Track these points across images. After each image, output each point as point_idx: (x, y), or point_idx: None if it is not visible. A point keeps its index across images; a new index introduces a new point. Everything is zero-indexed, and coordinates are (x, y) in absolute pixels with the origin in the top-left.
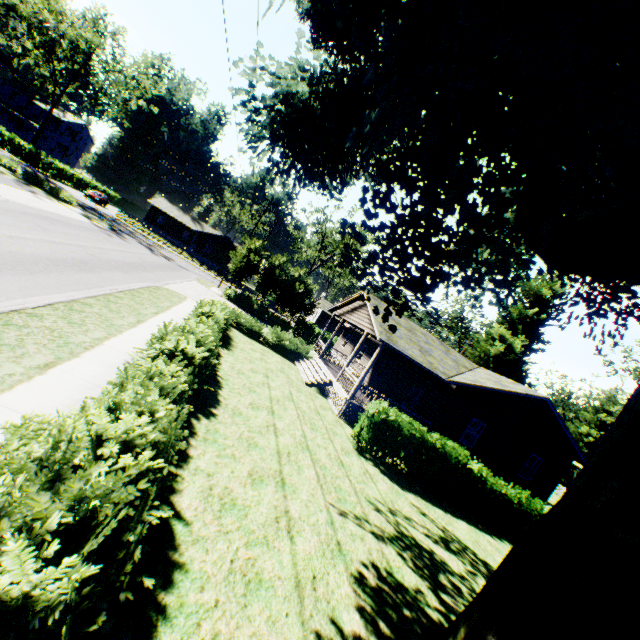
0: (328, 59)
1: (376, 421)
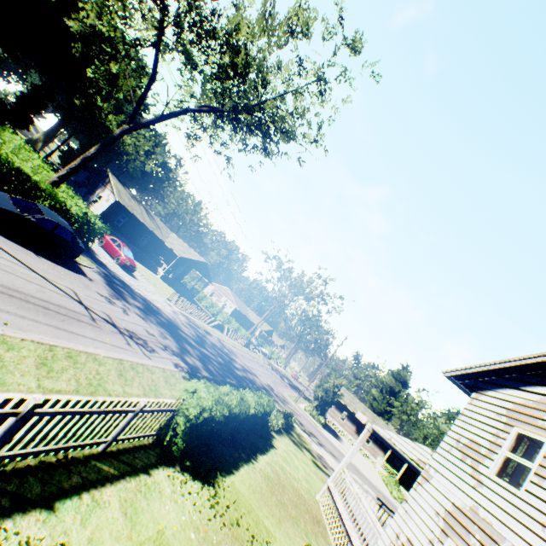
0: None
1: None
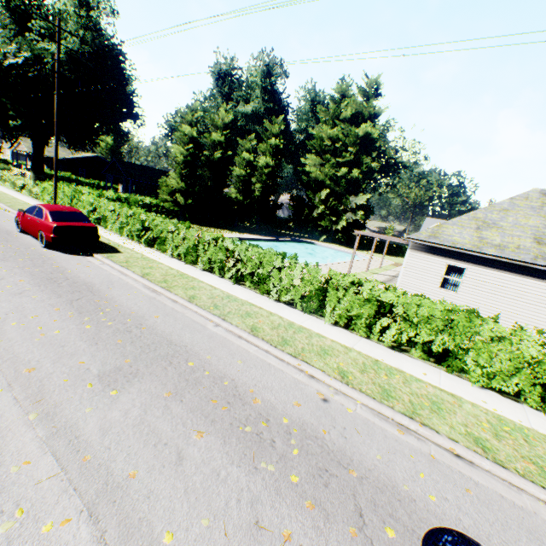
0: None
1: None
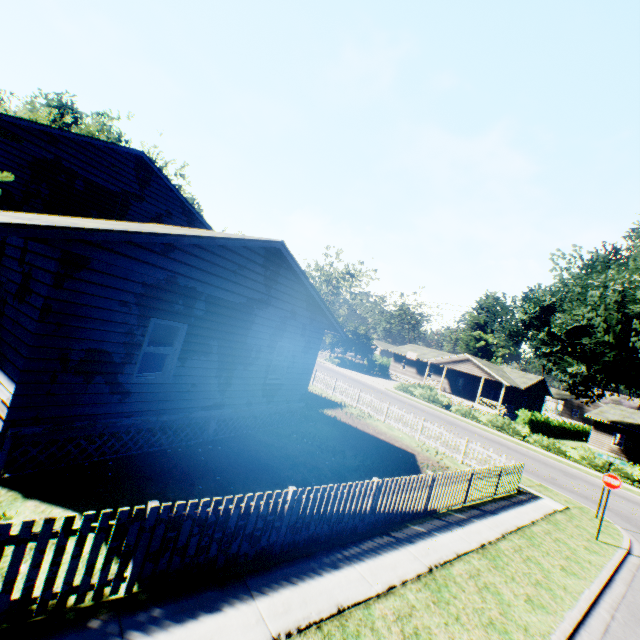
0: (521, 309)
1: (529, 419)
